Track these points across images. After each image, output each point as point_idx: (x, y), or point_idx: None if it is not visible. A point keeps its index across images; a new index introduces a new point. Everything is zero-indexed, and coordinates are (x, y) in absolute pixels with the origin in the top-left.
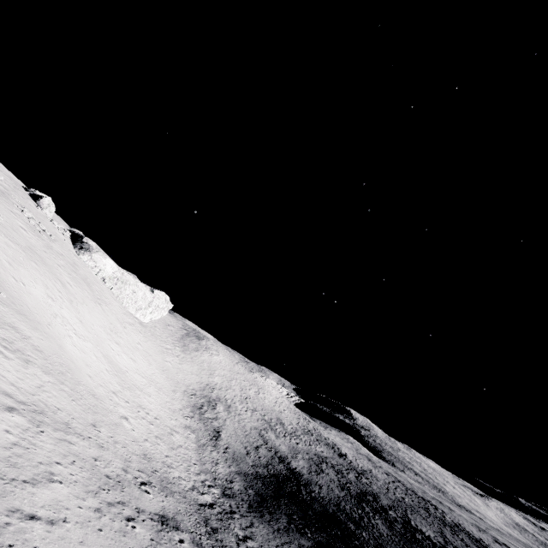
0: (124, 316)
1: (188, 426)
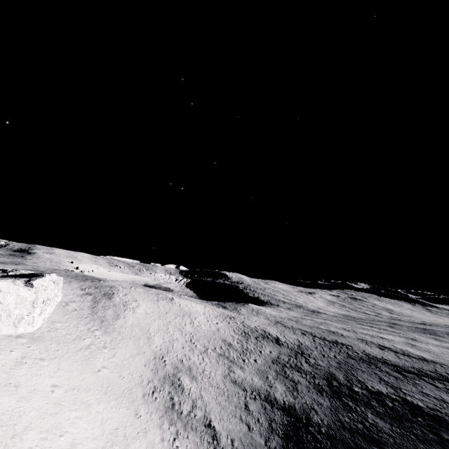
0: (1, 357)
1: None
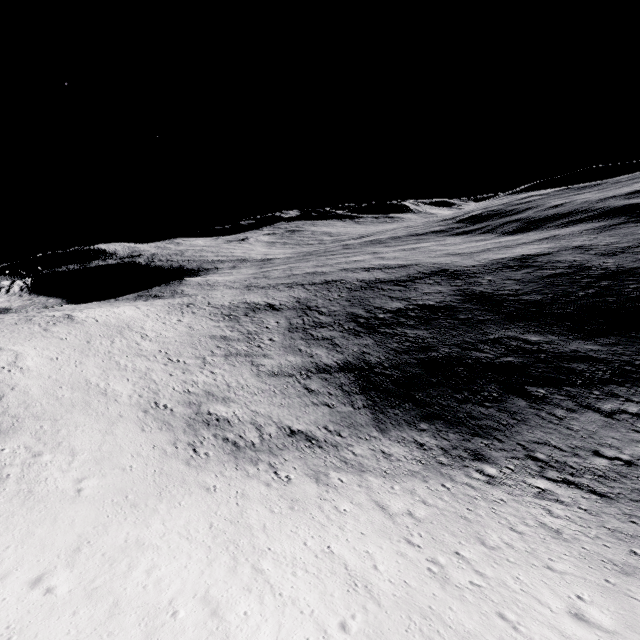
0: None
1: (314, 479)
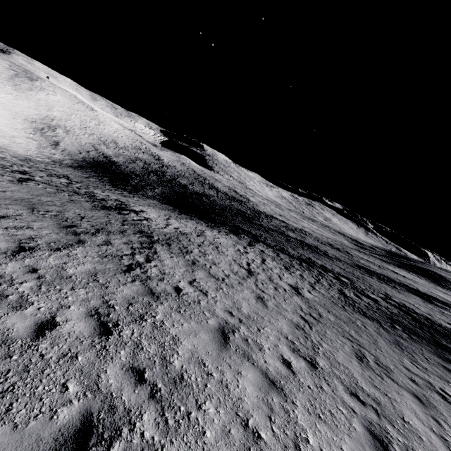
0: None
1: (31, 138)
